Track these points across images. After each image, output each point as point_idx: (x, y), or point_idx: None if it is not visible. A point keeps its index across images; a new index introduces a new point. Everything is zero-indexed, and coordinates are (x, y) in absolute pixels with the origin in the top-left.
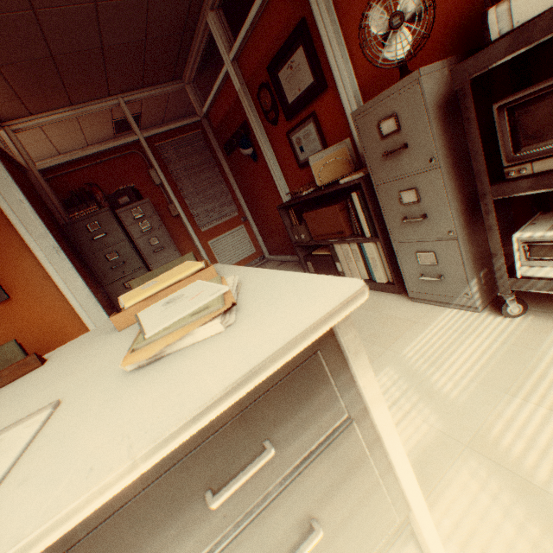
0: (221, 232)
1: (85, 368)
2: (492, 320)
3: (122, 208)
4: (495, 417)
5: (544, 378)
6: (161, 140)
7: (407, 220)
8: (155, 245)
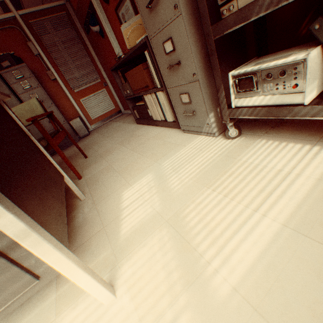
0: (89, 93)
1: None
2: (221, 141)
3: (4, 70)
4: (191, 202)
5: (231, 176)
6: (34, 18)
7: (169, 67)
8: None
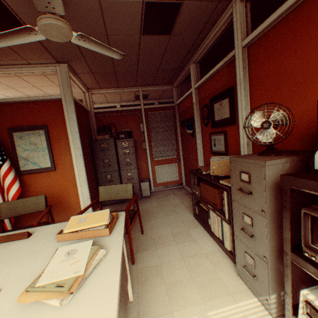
0: (164, 163)
1: (26, 265)
2: None
3: (119, 140)
4: None
5: None
6: (151, 110)
7: (242, 231)
8: (127, 161)
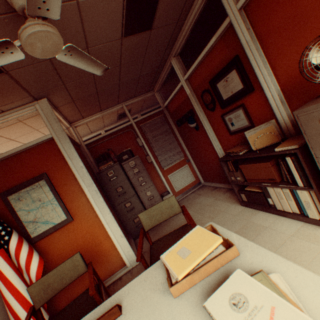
0: (175, 169)
1: None
2: None
3: (124, 162)
4: None
5: None
6: (142, 122)
7: None
8: (141, 181)
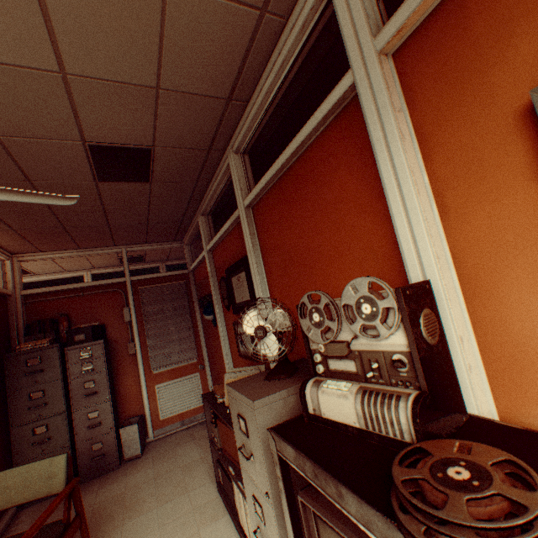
0: (174, 376)
1: None
2: None
3: (73, 345)
4: None
5: None
6: (146, 283)
7: (256, 537)
8: (89, 388)
